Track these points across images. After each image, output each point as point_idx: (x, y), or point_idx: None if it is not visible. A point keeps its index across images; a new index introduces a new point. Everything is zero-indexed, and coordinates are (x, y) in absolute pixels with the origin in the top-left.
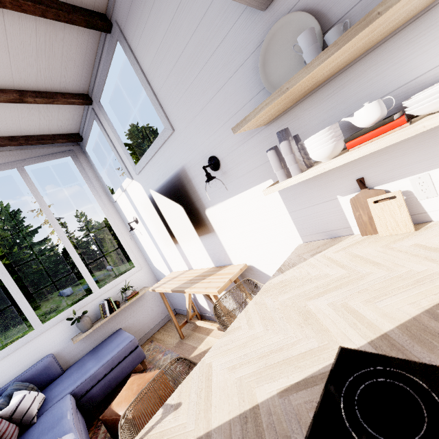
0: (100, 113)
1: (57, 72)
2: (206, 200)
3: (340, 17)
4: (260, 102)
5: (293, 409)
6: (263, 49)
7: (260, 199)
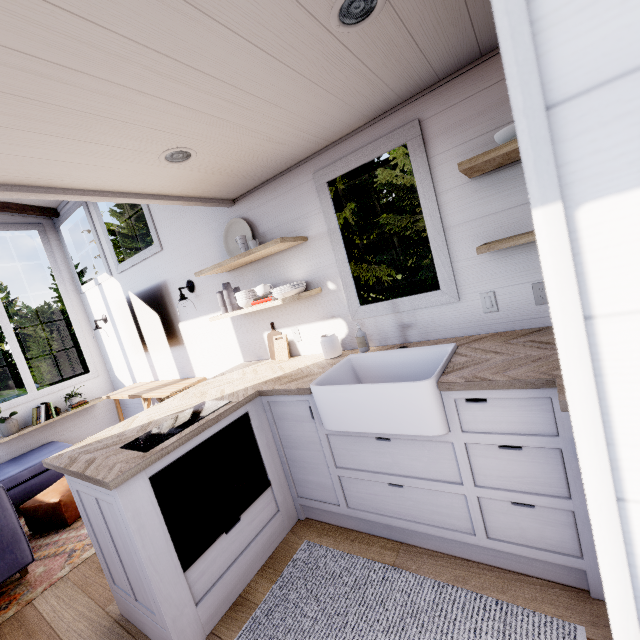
0: (91, 203)
1: None
2: (181, 315)
3: (263, 232)
4: (225, 256)
5: (167, 418)
6: (226, 228)
7: (221, 323)
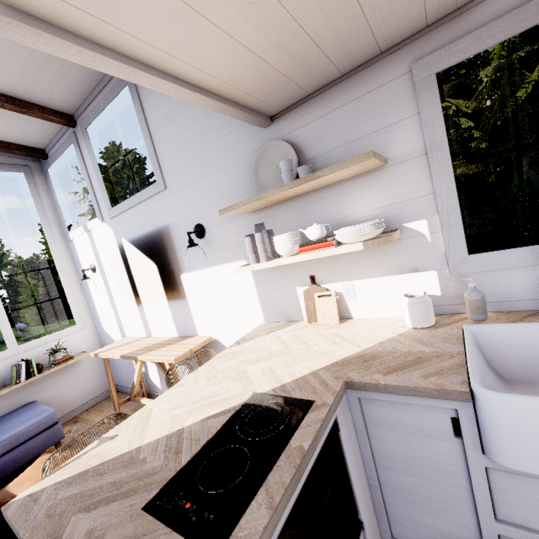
0: (83, 140)
1: (43, 86)
2: (184, 264)
3: (312, 157)
4: (250, 193)
5: (208, 427)
6: (257, 155)
7: (236, 275)
